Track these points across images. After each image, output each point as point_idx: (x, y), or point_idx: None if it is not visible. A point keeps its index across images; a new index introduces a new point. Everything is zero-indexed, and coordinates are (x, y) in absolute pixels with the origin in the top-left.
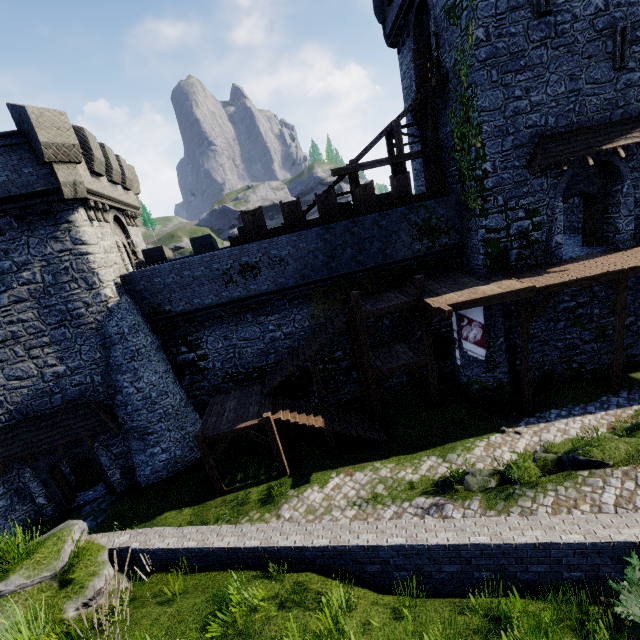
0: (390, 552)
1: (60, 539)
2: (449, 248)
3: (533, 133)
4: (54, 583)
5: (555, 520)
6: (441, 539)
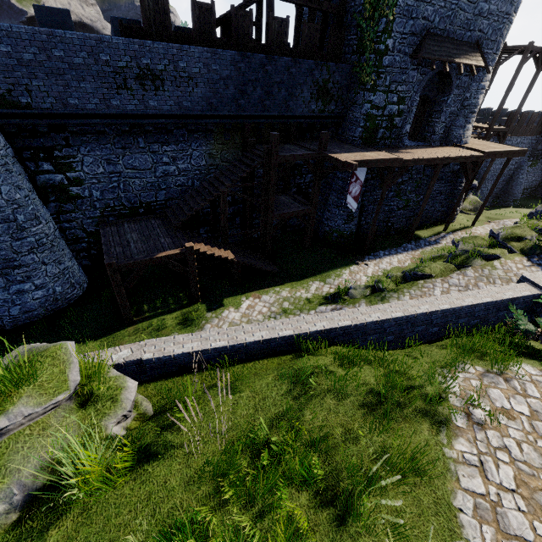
0: (391, 323)
1: (56, 359)
2: (334, 116)
3: (424, 26)
4: (72, 406)
5: (474, 292)
6: (424, 310)
